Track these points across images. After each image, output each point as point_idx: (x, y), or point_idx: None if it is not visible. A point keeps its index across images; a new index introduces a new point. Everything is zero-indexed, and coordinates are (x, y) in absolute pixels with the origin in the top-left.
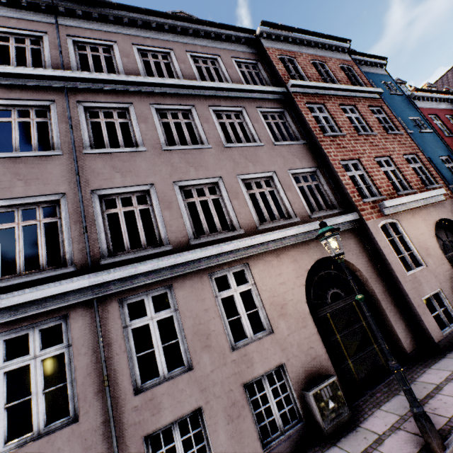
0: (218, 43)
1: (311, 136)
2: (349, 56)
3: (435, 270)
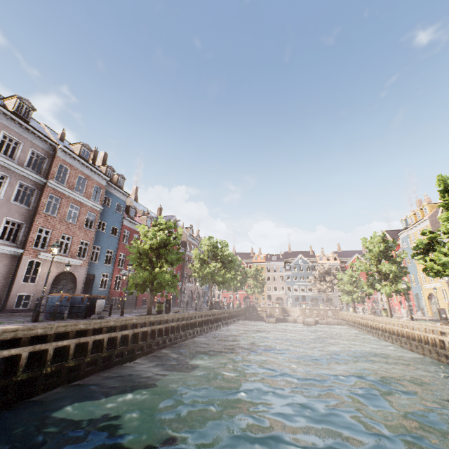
0: (30, 136)
1: (37, 209)
2: (106, 184)
3: (40, 287)
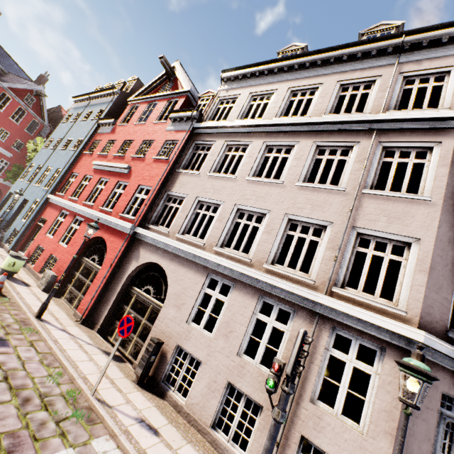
0: None
1: None
2: None
3: None
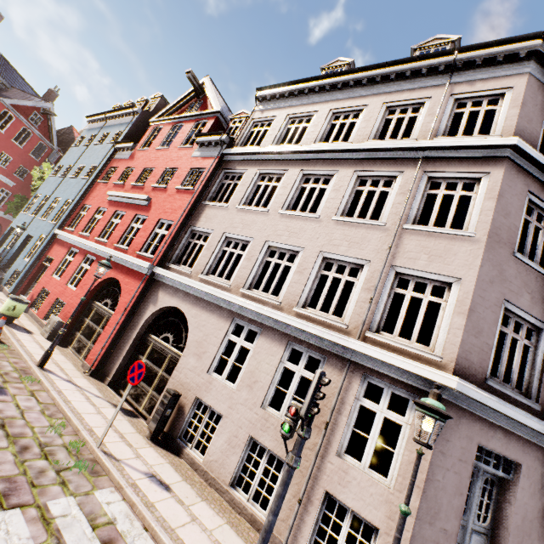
0: None
1: None
2: None
3: None
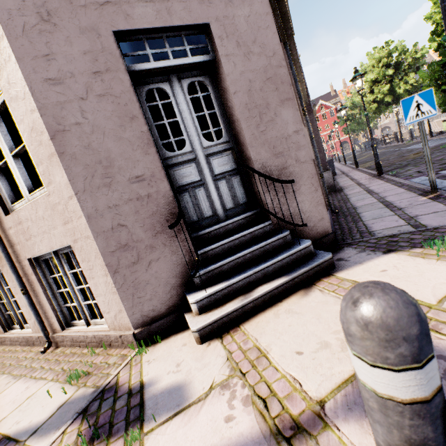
0: None
1: None
2: None
3: None
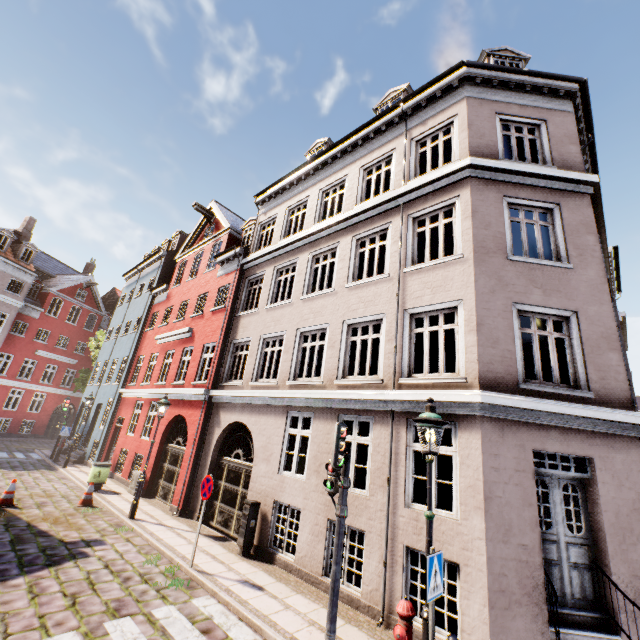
0: None
1: None
2: None
3: None
